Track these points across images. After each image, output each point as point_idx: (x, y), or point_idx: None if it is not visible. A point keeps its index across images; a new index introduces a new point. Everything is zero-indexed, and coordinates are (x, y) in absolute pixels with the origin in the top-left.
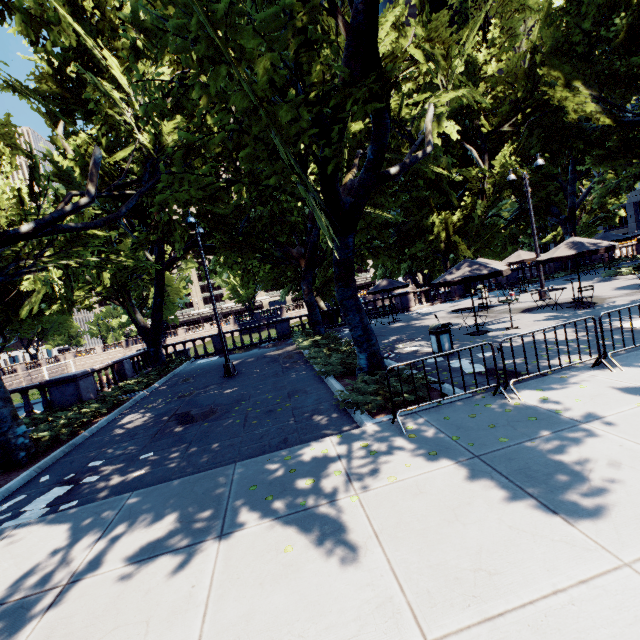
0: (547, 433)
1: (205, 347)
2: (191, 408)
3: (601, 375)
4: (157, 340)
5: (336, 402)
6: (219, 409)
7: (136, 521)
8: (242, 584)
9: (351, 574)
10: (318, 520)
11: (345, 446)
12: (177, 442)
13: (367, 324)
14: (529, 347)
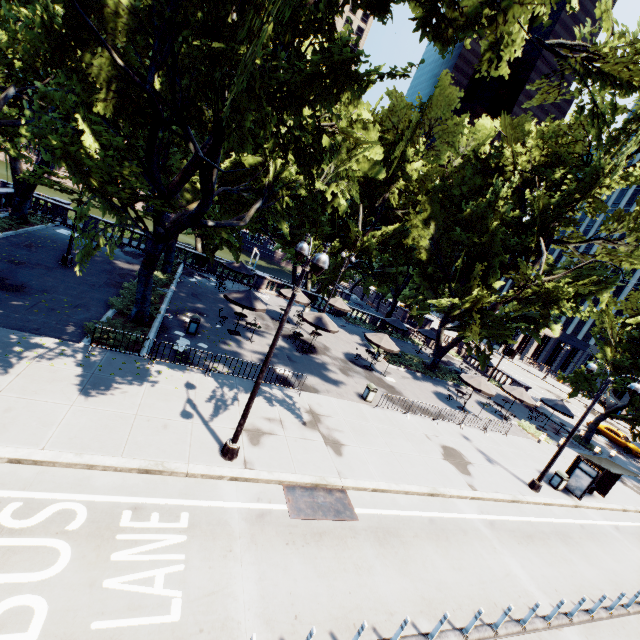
0: (130, 380)
1: None
2: (9, 277)
3: (199, 376)
4: (27, 194)
5: (86, 326)
6: (26, 289)
7: None
8: None
9: None
10: (6, 362)
11: (56, 346)
12: None
13: (147, 295)
14: (225, 353)
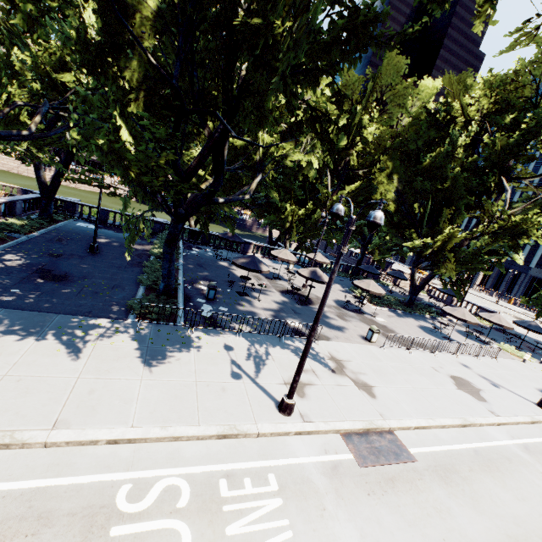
0: (179, 349)
1: (90, 213)
2: (53, 269)
3: (232, 338)
4: (51, 197)
5: (127, 304)
6: (70, 278)
7: (3, 322)
8: (37, 354)
9: (73, 361)
10: (75, 346)
11: (110, 326)
12: (35, 289)
13: (172, 270)
14: (243, 314)
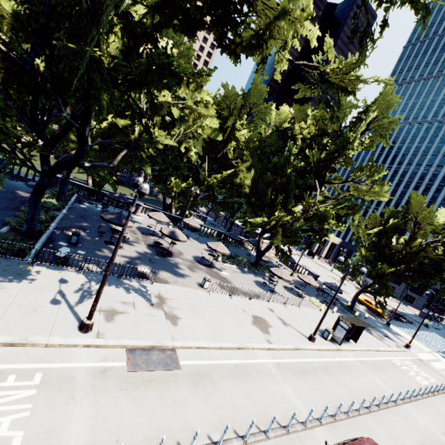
0: (11, 278)
1: None
2: None
3: (72, 274)
4: None
5: None
6: None
7: None
8: None
9: None
10: None
11: None
12: None
13: (36, 215)
14: (98, 258)
